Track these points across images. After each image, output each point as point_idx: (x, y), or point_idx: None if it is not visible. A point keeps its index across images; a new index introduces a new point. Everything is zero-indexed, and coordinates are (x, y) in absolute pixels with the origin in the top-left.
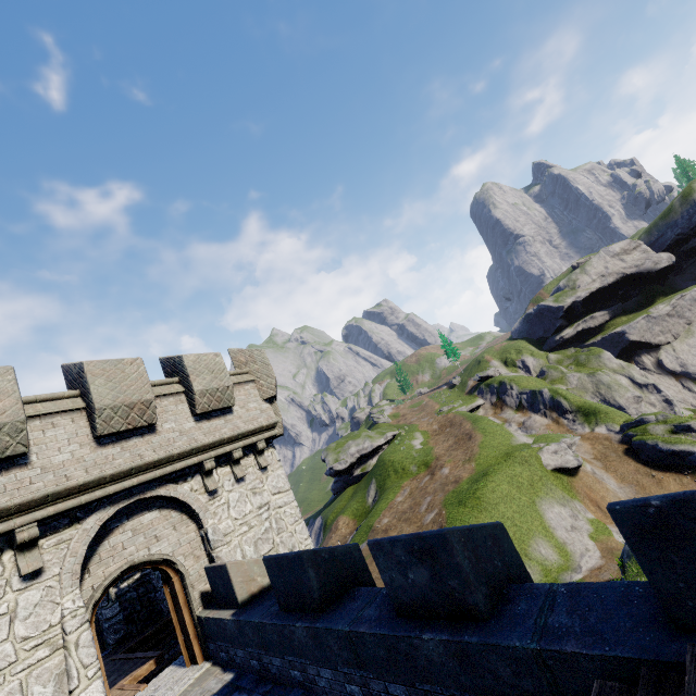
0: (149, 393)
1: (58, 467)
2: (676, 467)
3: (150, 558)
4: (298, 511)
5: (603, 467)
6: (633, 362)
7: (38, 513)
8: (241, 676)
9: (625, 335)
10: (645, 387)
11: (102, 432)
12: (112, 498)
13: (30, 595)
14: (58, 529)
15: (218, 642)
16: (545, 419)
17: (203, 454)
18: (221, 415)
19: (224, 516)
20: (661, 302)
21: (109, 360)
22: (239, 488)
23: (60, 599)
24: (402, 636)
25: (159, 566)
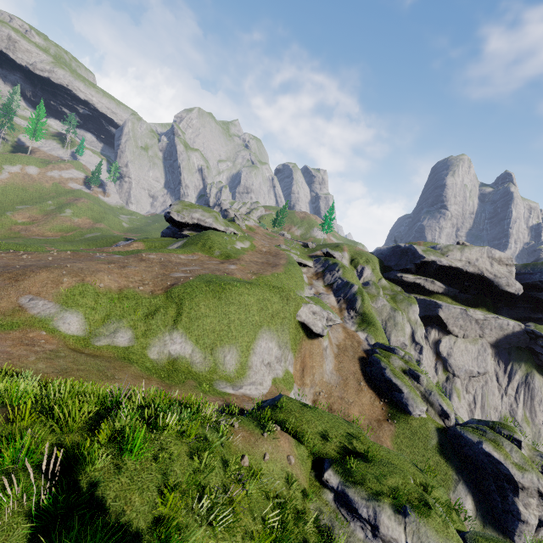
0: None
1: None
2: (381, 392)
3: None
4: None
5: (336, 353)
6: (424, 328)
7: None
8: None
9: (439, 309)
10: (415, 344)
11: None
12: None
13: None
14: None
15: None
16: (336, 303)
17: None
18: None
19: None
20: (481, 311)
21: None
22: None
23: None
24: None
25: None
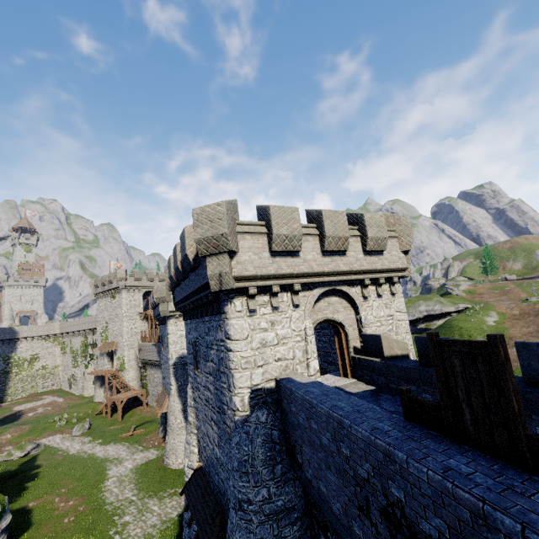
0: (347, 233)
1: (308, 261)
2: None
3: (334, 319)
4: (408, 327)
5: None
6: None
7: (301, 280)
8: (381, 389)
9: None
10: None
11: (326, 249)
12: (323, 284)
13: (295, 314)
14: (304, 290)
15: (365, 371)
16: None
17: (365, 275)
18: (376, 255)
19: (369, 313)
20: None
21: (332, 210)
22: (378, 301)
23: (304, 320)
24: (532, 391)
25: (336, 325)
